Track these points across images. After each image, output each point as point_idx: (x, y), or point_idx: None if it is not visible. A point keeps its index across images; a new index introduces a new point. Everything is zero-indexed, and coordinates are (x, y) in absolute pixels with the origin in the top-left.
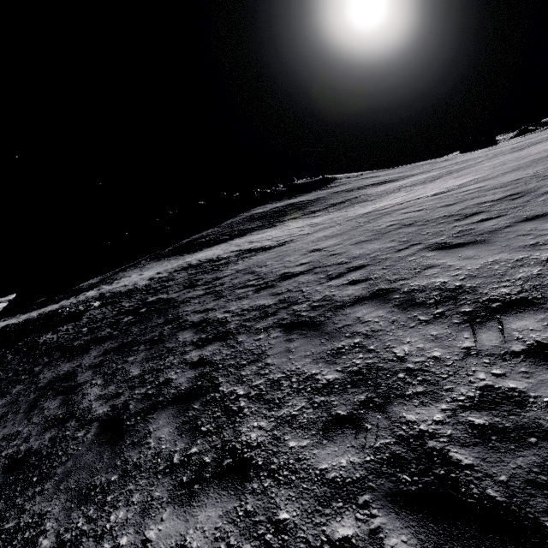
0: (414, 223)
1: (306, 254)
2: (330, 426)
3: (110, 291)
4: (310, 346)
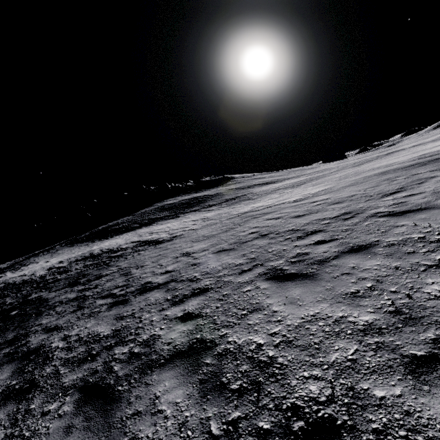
0: (268, 233)
1: (176, 258)
2: None
3: (5, 281)
4: None
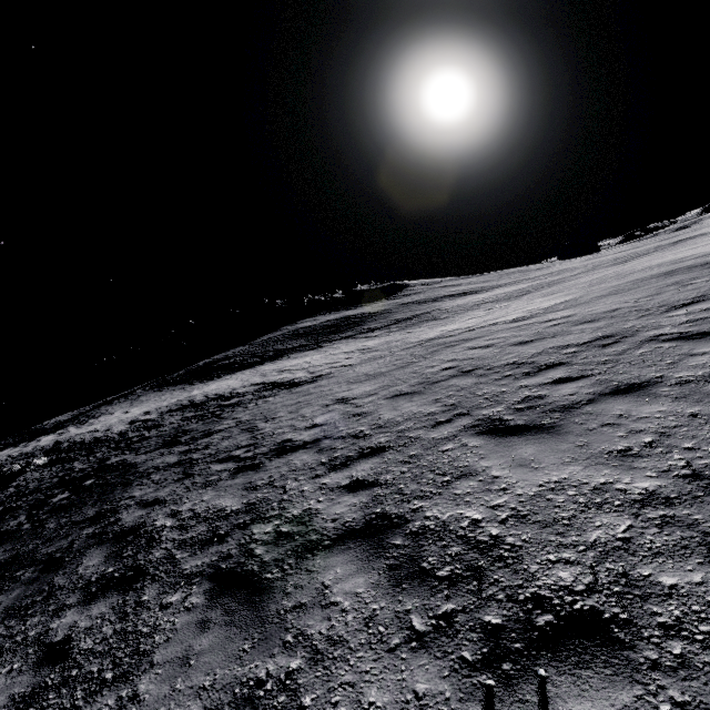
0: (474, 369)
1: (327, 406)
2: None
3: (70, 439)
4: (221, 656)
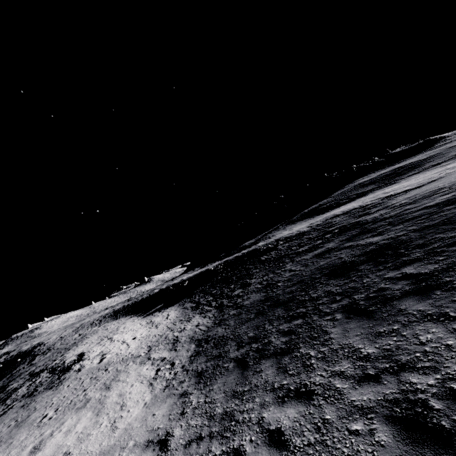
0: None
1: None
2: None
3: (281, 237)
4: None
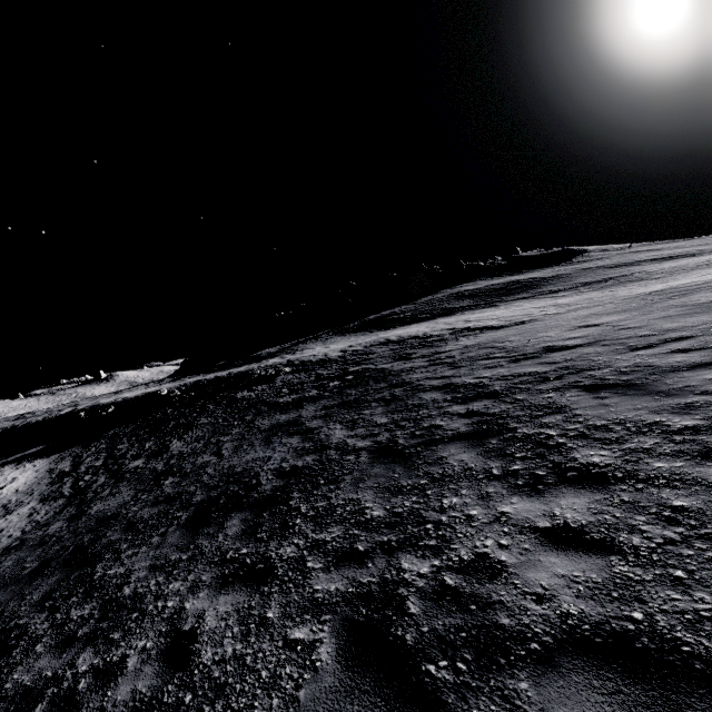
0: None
1: (573, 330)
2: (710, 455)
3: (298, 359)
4: (638, 401)
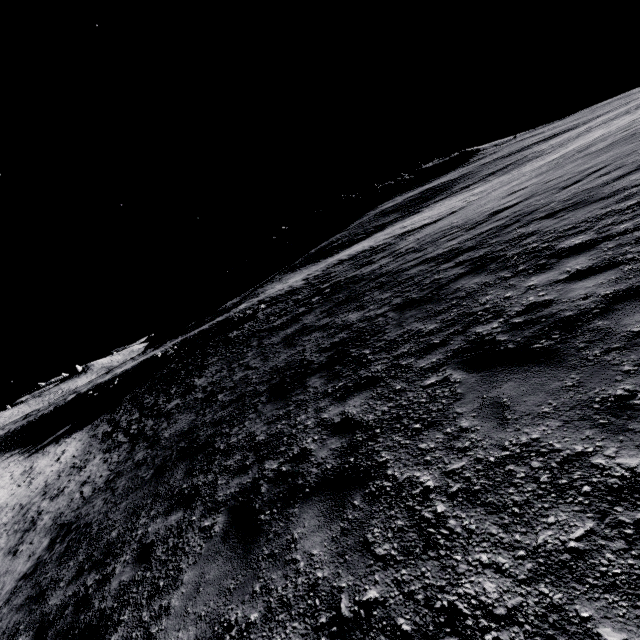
0: None
1: (505, 198)
2: None
3: (267, 297)
4: (589, 208)
